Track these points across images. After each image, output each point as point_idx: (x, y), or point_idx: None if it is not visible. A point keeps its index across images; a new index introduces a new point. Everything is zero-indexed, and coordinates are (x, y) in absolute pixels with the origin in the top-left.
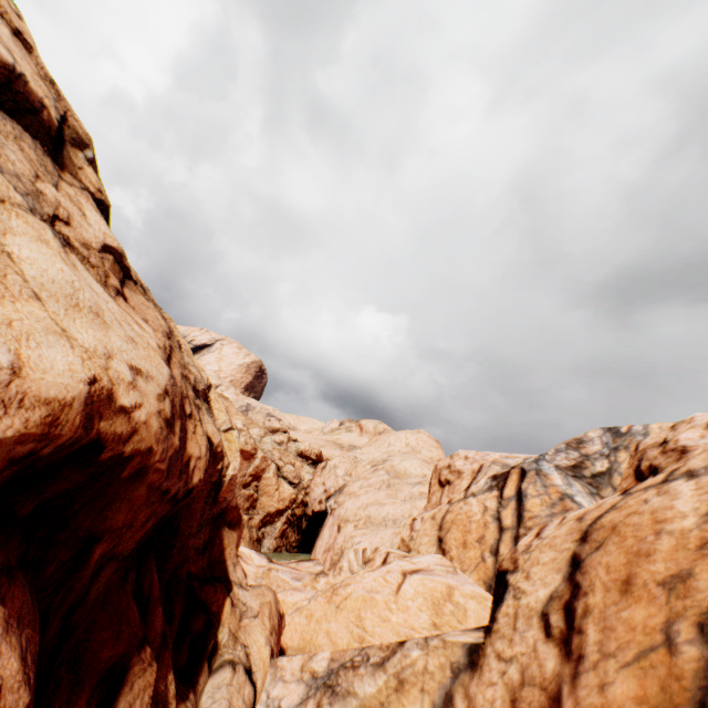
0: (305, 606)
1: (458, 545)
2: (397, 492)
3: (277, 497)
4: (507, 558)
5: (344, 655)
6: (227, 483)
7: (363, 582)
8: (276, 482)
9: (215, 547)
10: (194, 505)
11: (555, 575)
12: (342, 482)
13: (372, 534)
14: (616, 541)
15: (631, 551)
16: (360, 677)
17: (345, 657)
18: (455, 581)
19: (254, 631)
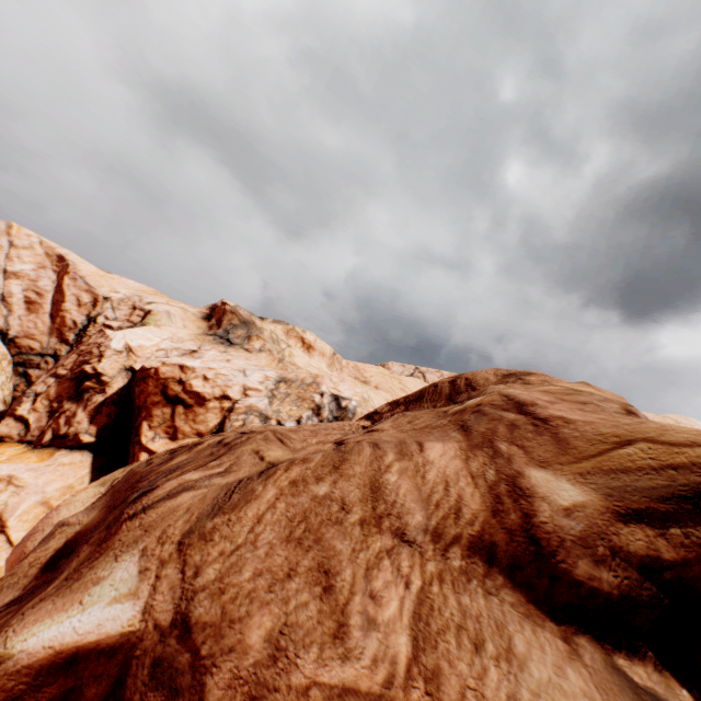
0: None
1: None
2: None
3: None
4: None
5: None
6: None
7: None
8: None
9: None
10: None
11: None
12: None
13: None
14: None
15: None
16: None
17: None
18: None
19: None
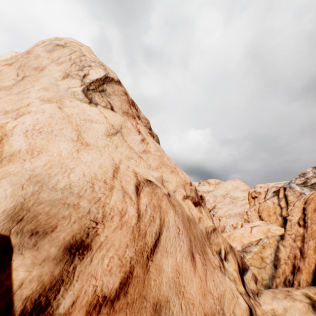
0: None
1: (267, 216)
2: (236, 204)
3: None
4: (285, 213)
5: (245, 245)
6: None
7: (238, 232)
8: None
9: None
10: None
11: (299, 213)
12: (213, 205)
13: (233, 219)
14: (312, 201)
15: (315, 203)
16: (252, 247)
17: (245, 245)
18: (269, 226)
19: None
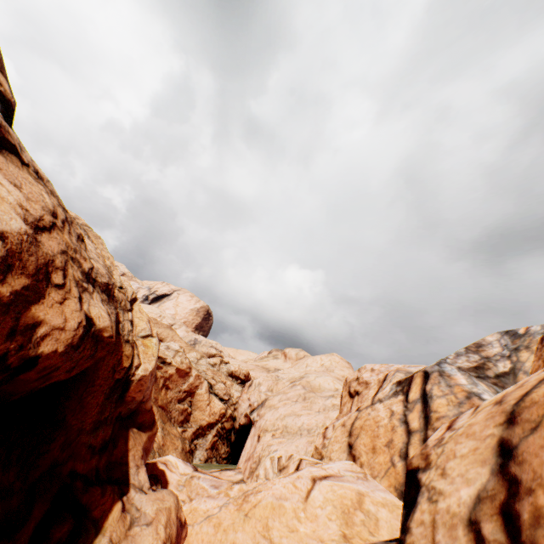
0: (215, 514)
1: (367, 451)
2: (312, 404)
3: (208, 411)
4: (416, 454)
5: None
6: (136, 383)
7: (273, 488)
8: (207, 398)
9: (117, 447)
10: (88, 398)
11: (480, 469)
12: (264, 397)
13: (287, 443)
14: None
15: None
16: None
17: None
18: (365, 487)
19: (144, 541)
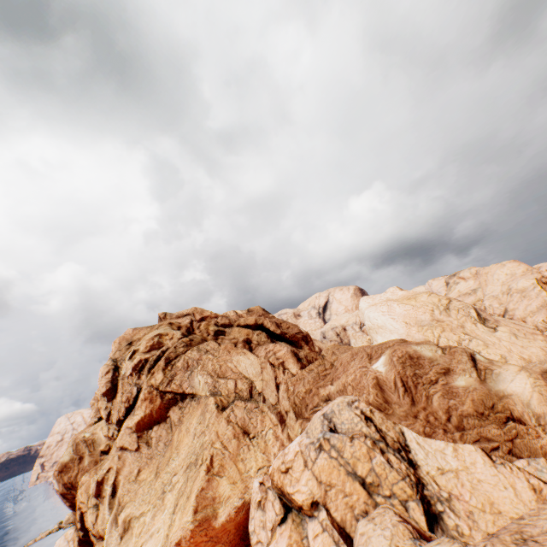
0: None
1: None
2: (530, 297)
3: None
4: None
5: None
6: None
7: None
8: None
9: None
10: None
11: None
12: (503, 308)
13: (539, 315)
14: None
15: None
16: None
17: None
18: None
19: None
